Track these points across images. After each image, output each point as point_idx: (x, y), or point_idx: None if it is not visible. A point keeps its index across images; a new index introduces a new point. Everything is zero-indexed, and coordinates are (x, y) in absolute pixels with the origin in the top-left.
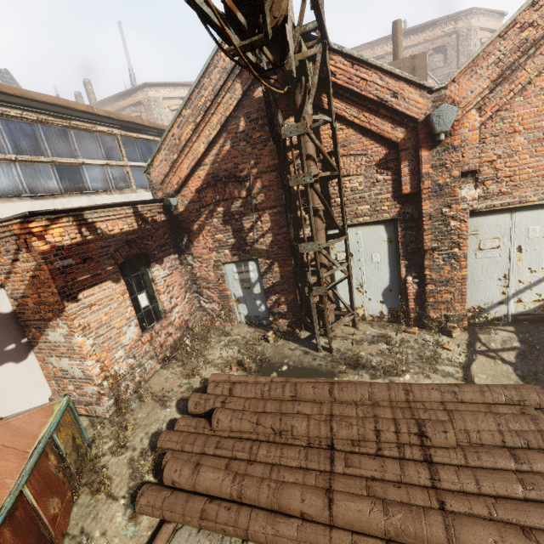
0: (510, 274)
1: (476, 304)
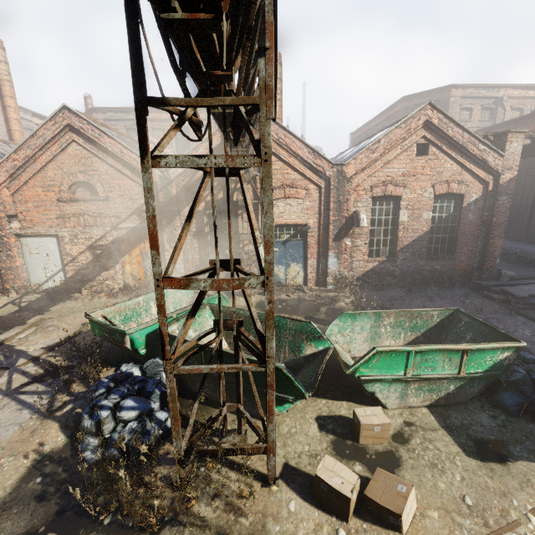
0: (46, 267)
1: (37, 282)
